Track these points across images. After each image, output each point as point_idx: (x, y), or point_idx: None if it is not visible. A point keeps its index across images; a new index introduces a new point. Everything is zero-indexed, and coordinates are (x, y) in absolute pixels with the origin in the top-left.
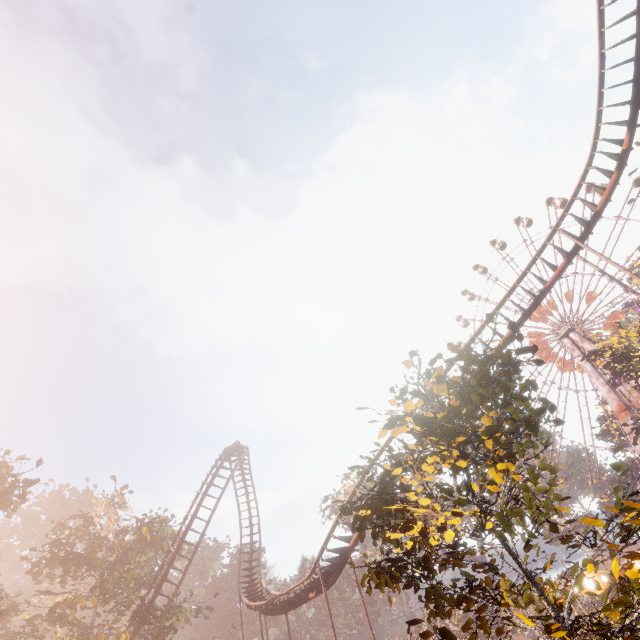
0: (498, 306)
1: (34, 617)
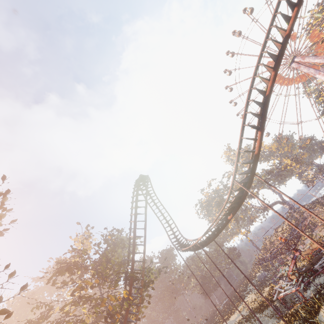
0: None
1: (64, 306)
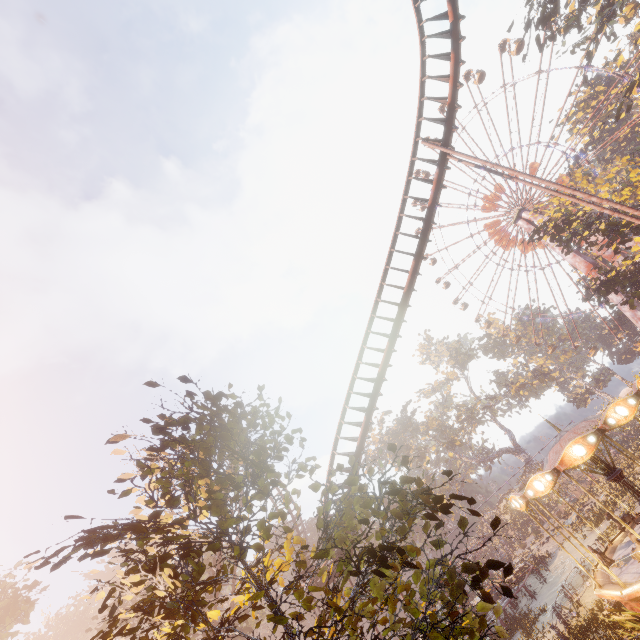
0: (392, 243)
1: None
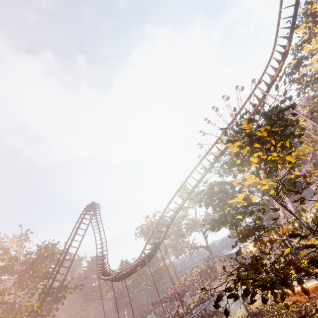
0: (229, 124)
1: None
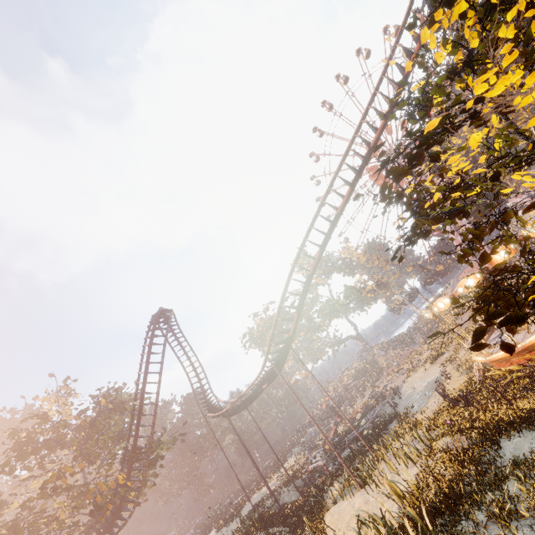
0: (370, 101)
1: (26, 501)
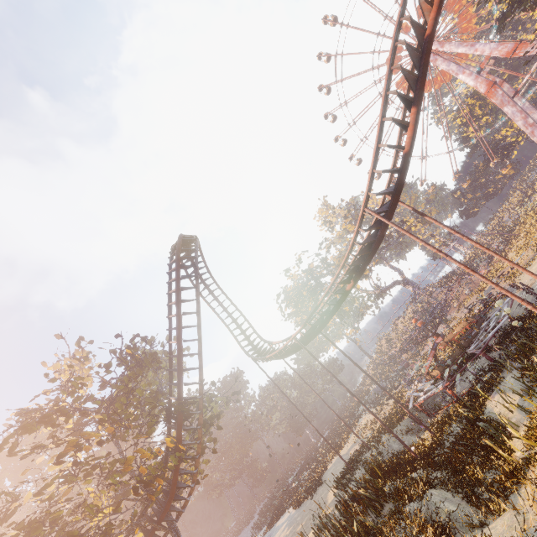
0: None
1: (43, 488)
